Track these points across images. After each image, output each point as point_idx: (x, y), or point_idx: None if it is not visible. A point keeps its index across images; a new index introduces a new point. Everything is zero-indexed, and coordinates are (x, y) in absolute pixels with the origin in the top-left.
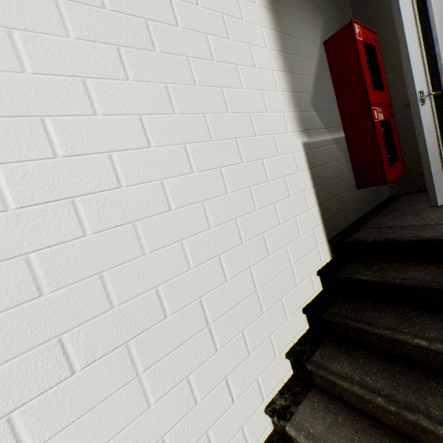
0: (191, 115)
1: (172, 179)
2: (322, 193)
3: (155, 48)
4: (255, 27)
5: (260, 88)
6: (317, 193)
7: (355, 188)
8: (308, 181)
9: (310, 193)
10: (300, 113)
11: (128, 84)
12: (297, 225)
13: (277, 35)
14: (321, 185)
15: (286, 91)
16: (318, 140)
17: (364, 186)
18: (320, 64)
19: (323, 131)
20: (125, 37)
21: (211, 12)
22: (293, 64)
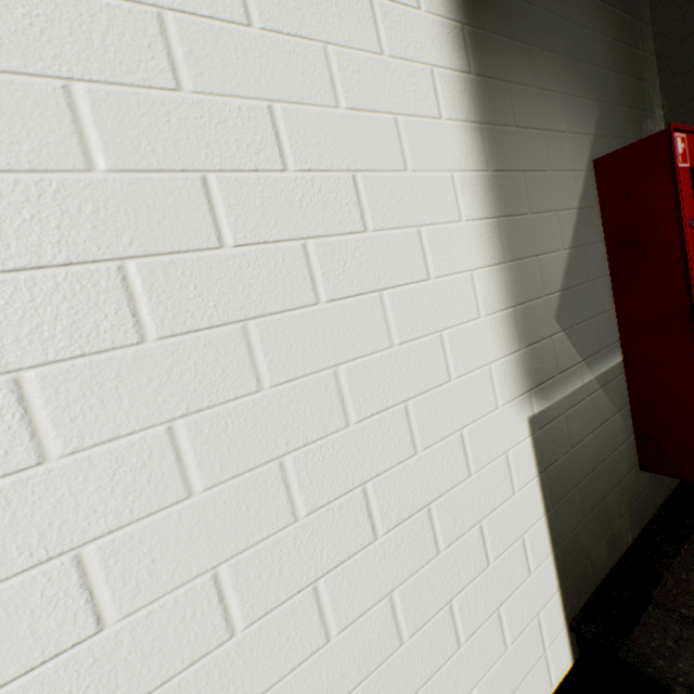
0: (241, 476)
1: (166, 687)
2: (565, 516)
3: (144, 333)
4: (436, 177)
5: (438, 325)
6: (553, 522)
7: (636, 468)
8: (535, 503)
9: (537, 530)
10: (529, 349)
11: (43, 471)
12: (502, 626)
13: (490, 179)
14: (564, 499)
15: (501, 306)
16: (564, 394)
17: (658, 470)
18: (583, 212)
19: (578, 369)
20: (45, 335)
21: (322, 176)
22: (522, 234)
